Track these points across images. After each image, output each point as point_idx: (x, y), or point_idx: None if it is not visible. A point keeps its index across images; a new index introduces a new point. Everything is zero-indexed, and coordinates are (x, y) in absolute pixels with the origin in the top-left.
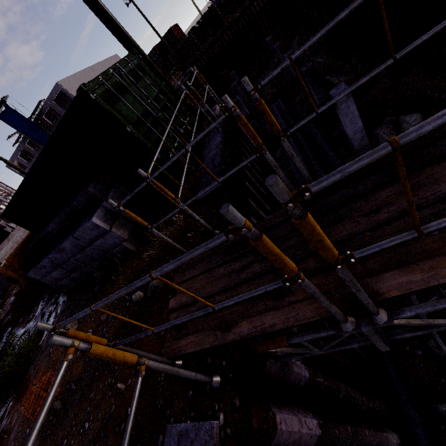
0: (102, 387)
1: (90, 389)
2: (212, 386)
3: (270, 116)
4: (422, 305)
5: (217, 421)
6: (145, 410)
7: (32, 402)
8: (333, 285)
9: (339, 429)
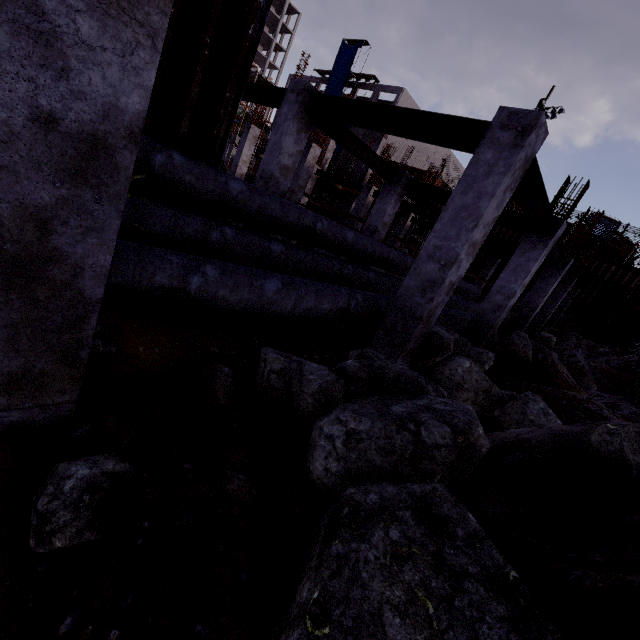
0: None
1: None
2: None
3: None
4: None
5: None
6: None
7: None
8: None
9: None
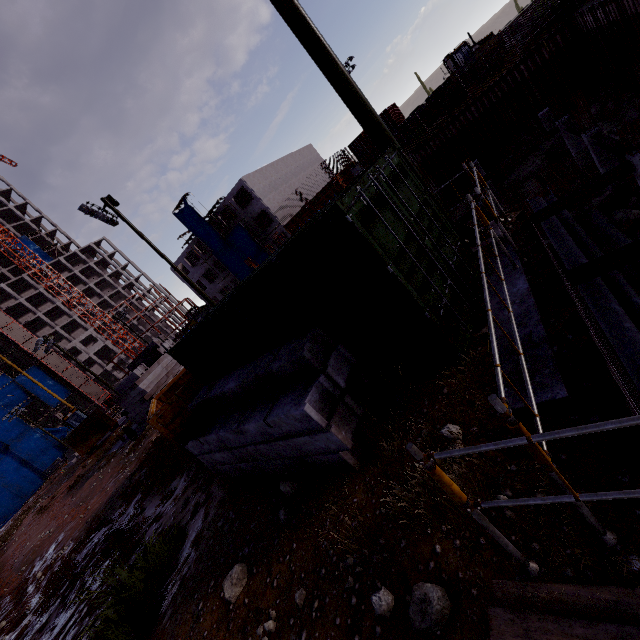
0: None
1: None
2: None
3: None
4: None
5: None
6: None
7: None
8: None
9: None
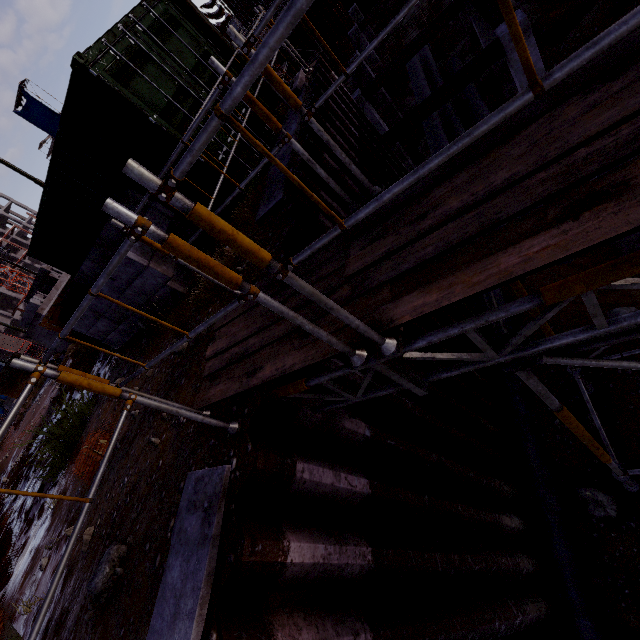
0: (141, 444)
1: (132, 447)
2: (228, 432)
3: (280, 85)
4: (435, 332)
5: (229, 466)
6: (174, 461)
7: (83, 462)
8: (357, 316)
9: (406, 495)
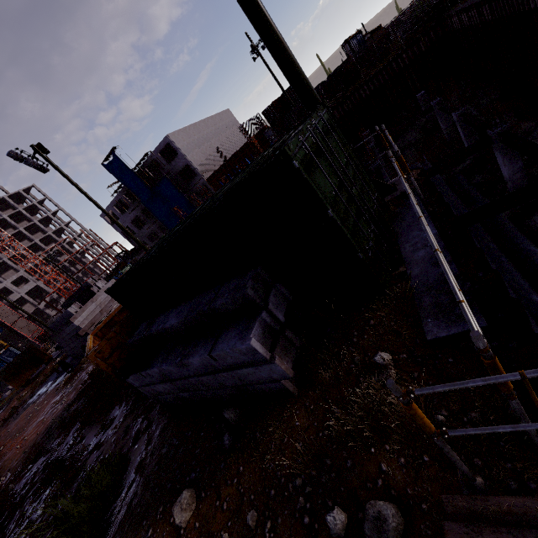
0: None
1: None
2: None
3: None
4: None
5: None
6: None
7: None
8: None
9: None
